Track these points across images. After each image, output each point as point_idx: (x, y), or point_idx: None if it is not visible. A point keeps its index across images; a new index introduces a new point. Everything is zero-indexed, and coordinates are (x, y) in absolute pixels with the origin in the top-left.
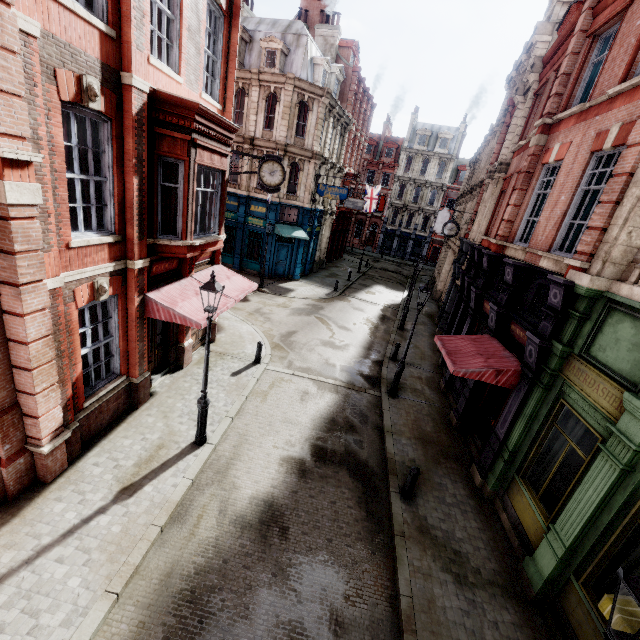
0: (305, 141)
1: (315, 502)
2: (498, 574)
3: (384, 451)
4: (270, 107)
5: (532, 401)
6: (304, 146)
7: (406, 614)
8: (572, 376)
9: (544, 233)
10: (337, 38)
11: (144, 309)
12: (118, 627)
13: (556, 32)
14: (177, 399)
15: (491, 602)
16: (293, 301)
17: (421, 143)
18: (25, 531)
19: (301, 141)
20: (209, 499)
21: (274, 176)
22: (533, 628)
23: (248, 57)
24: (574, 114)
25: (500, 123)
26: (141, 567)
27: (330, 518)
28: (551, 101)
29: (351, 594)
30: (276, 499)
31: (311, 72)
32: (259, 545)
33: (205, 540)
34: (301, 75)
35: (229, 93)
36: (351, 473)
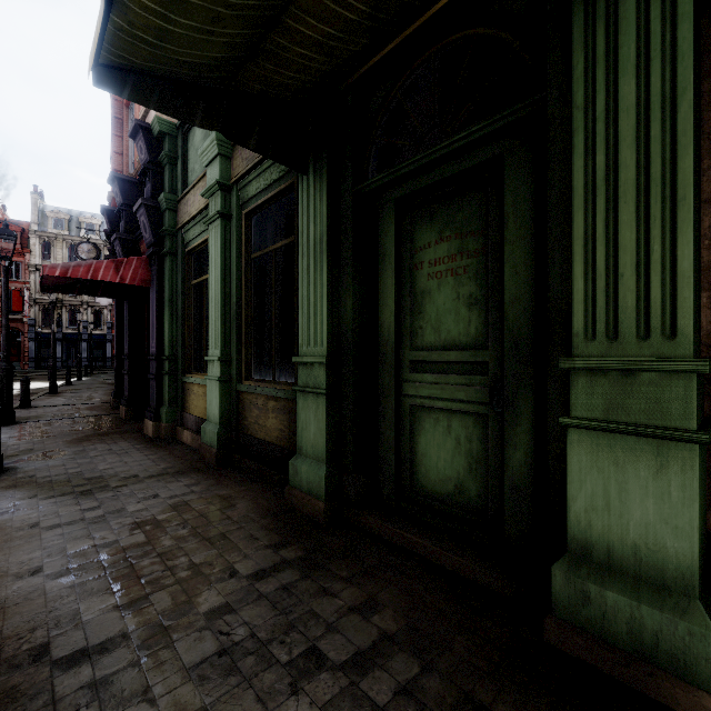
0: None
1: None
2: (170, 468)
3: None
4: None
5: (166, 279)
6: None
7: None
8: (184, 217)
9: None
10: None
11: None
12: None
13: None
14: None
15: (151, 486)
16: None
17: (59, 228)
18: None
19: None
20: None
21: None
22: (218, 477)
23: None
24: None
25: None
26: None
27: None
28: None
29: None
30: None
31: None
32: None
33: None
34: None
35: None
36: None
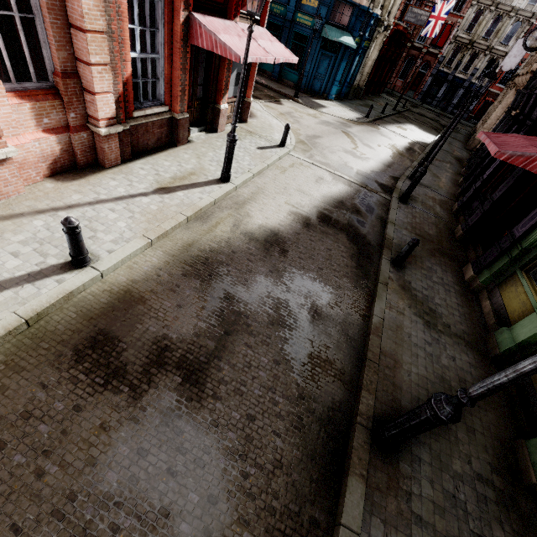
0: None
1: (313, 244)
2: (466, 334)
3: (383, 235)
4: None
5: None
6: None
7: (375, 326)
8: None
9: None
10: None
11: (188, 33)
12: (150, 258)
13: None
14: (209, 150)
15: (453, 346)
16: (323, 115)
17: None
18: (89, 188)
19: None
20: (226, 216)
21: None
22: (487, 372)
23: None
24: None
25: None
26: (170, 235)
27: (324, 257)
28: None
29: (331, 302)
30: (281, 232)
31: None
32: (262, 252)
33: (220, 236)
34: None
35: None
36: (349, 238)
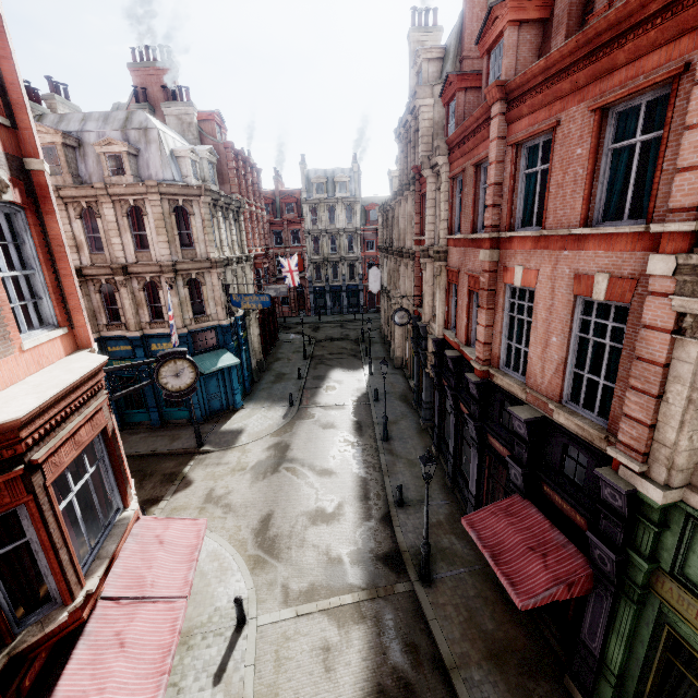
0: (196, 251)
1: None
2: None
3: None
4: (136, 223)
5: (624, 617)
6: (197, 257)
7: None
8: (673, 602)
9: (544, 376)
10: (193, 115)
11: None
12: None
13: (436, 94)
14: None
15: None
16: (248, 451)
17: (320, 191)
18: None
19: (191, 252)
20: None
21: (182, 376)
22: None
23: (83, 165)
24: (528, 235)
25: (411, 191)
26: None
27: None
28: (491, 213)
29: None
30: None
31: (176, 167)
32: None
33: None
34: (164, 176)
35: (72, 302)
36: None
